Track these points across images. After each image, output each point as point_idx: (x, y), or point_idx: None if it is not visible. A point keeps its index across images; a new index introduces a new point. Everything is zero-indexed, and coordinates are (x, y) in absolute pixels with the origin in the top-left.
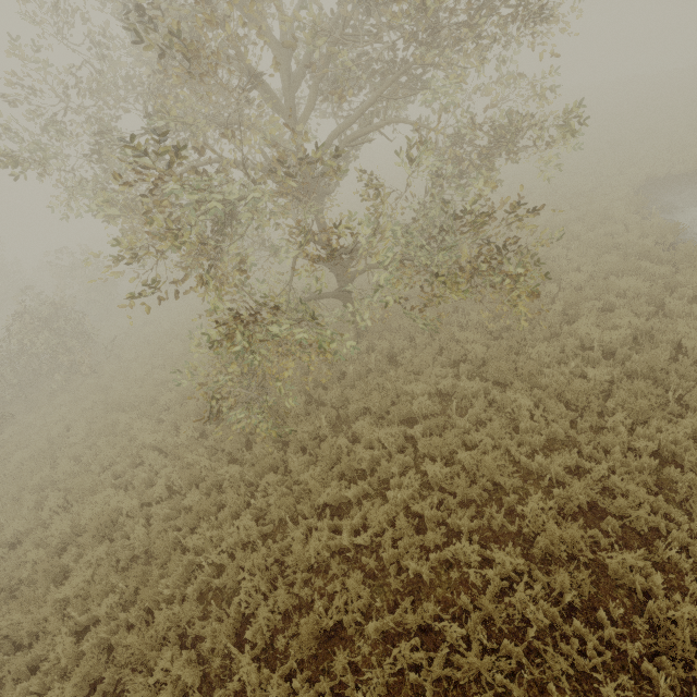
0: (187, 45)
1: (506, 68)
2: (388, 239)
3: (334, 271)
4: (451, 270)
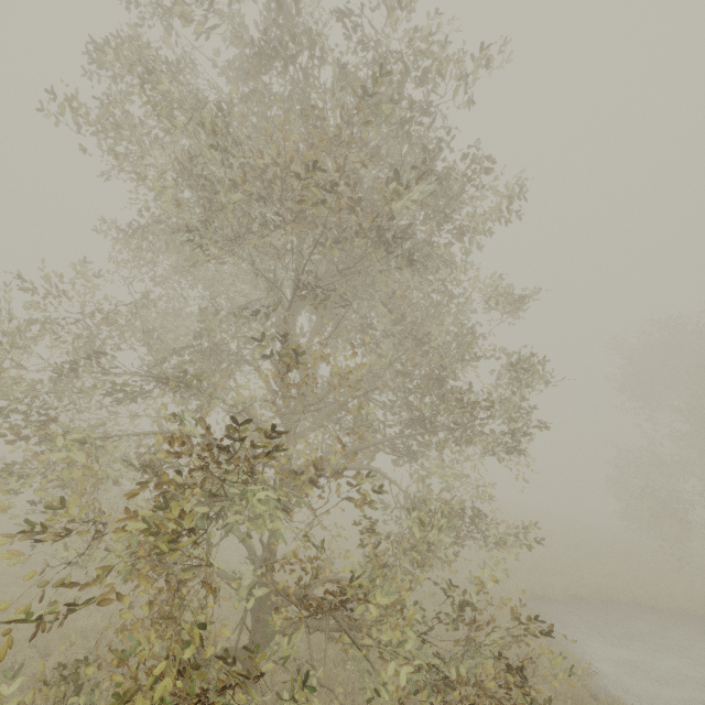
0: (303, 354)
1: (462, 465)
2: (408, 616)
3: (257, 613)
4: (473, 692)
